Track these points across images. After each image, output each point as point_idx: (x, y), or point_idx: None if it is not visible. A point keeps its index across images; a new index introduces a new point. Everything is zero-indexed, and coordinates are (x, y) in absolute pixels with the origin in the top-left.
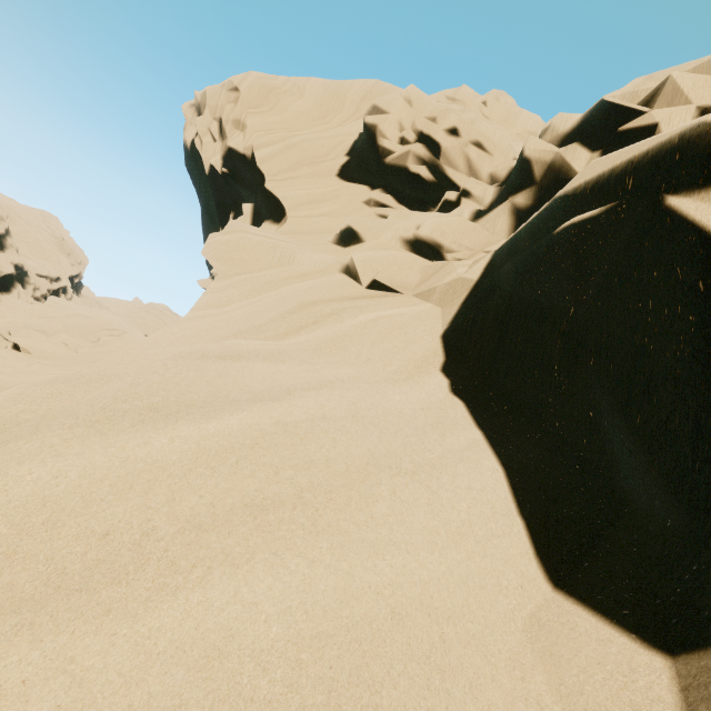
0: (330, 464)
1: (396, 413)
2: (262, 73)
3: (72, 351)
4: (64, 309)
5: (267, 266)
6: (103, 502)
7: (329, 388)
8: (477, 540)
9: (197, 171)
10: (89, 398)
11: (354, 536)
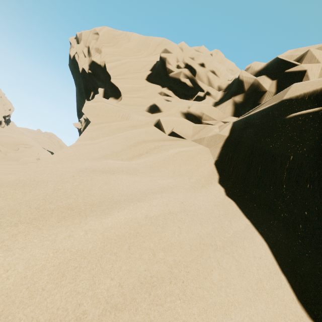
0: (181, 246)
1: (203, 208)
2: (110, 28)
3: (3, 154)
4: (0, 132)
5: (115, 120)
6: (44, 291)
7: (166, 192)
8: (267, 292)
9: (75, 70)
10: (26, 199)
11: (209, 300)
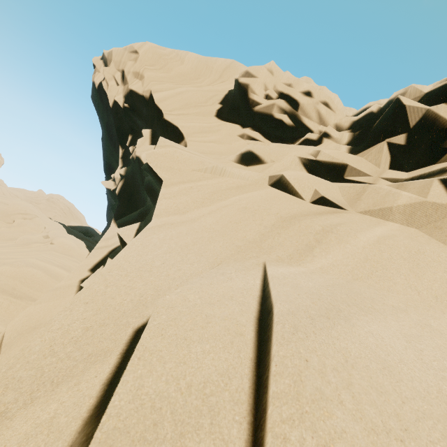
0: None
1: None
2: (155, 44)
3: None
4: None
5: (202, 176)
6: None
7: None
8: None
9: (101, 104)
10: None
11: None
